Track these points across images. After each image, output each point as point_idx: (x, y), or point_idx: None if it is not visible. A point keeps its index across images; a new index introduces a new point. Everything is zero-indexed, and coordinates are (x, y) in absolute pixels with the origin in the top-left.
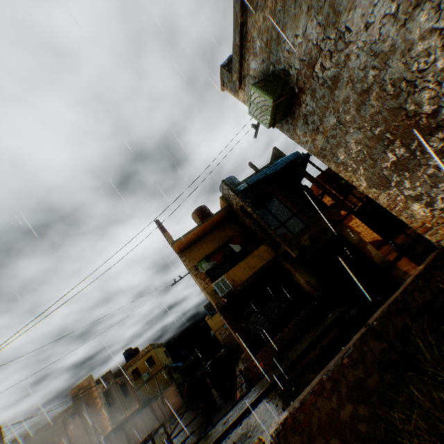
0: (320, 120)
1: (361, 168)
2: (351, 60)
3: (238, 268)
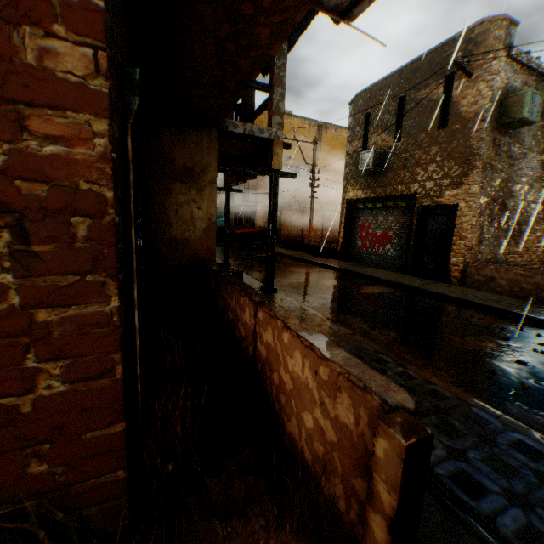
0: (498, 156)
1: (484, 198)
2: (518, 165)
3: None
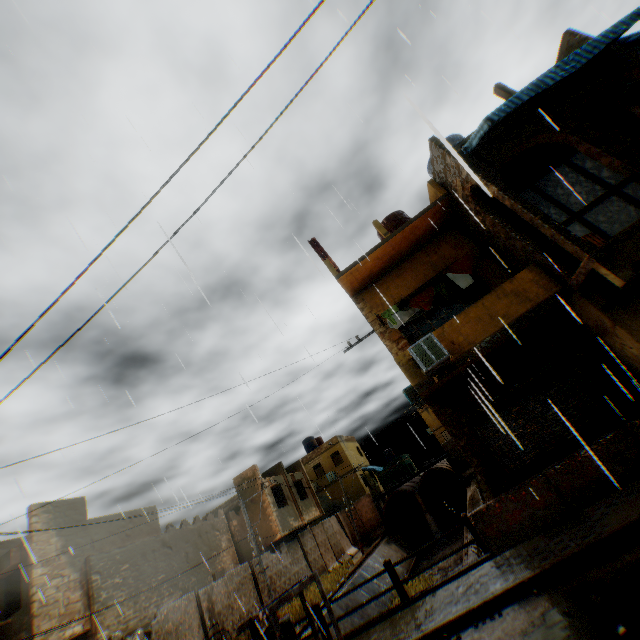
0: None
1: None
2: None
3: (464, 319)
